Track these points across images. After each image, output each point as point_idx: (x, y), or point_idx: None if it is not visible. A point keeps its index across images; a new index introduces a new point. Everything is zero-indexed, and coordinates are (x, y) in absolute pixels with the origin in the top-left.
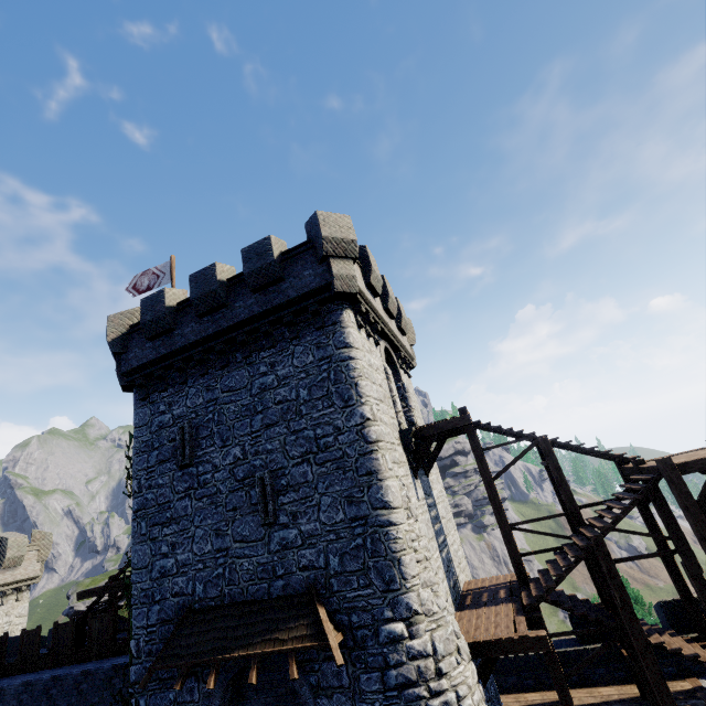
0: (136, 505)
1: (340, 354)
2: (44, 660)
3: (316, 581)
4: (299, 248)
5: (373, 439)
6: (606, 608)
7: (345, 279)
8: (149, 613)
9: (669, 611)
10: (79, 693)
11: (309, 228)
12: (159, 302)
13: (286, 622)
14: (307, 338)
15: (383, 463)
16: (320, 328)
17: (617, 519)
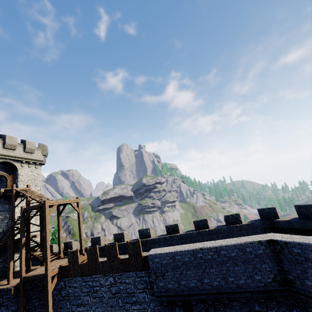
0: None
1: None
2: None
3: None
4: None
5: None
6: (40, 244)
7: None
8: None
9: (64, 245)
10: None
11: None
12: None
13: None
14: None
15: None
16: None
17: (15, 222)
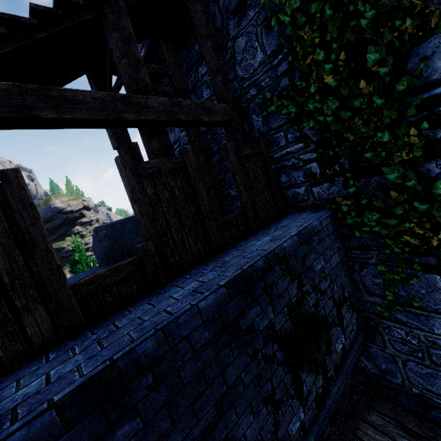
0: None
1: None
2: None
3: None
4: None
5: None
6: None
7: None
8: None
9: None
10: None
11: None
12: None
13: None
14: None
15: None
16: None
17: None
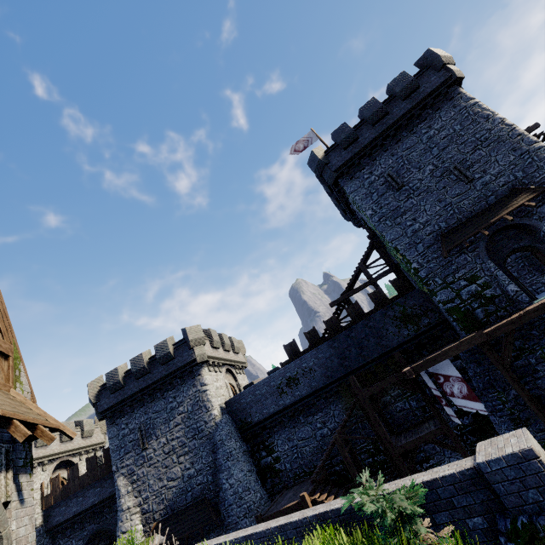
0: (377, 218)
1: (470, 103)
2: (327, 338)
3: (513, 186)
4: (419, 73)
5: (512, 124)
6: None
7: (458, 72)
8: (417, 249)
9: None
10: (369, 328)
11: (421, 62)
12: (346, 128)
13: (510, 201)
14: (444, 107)
15: (523, 130)
16: (451, 99)
17: None
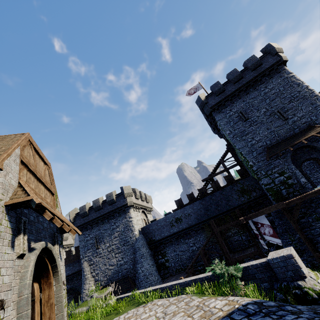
0: (232, 136)
1: (290, 75)
2: (199, 198)
3: (309, 124)
4: (263, 56)
5: (312, 89)
6: None
7: (284, 57)
8: (252, 154)
9: None
10: (223, 195)
11: (264, 50)
12: (218, 84)
13: (306, 133)
14: (275, 76)
15: (318, 93)
16: (279, 72)
17: None
